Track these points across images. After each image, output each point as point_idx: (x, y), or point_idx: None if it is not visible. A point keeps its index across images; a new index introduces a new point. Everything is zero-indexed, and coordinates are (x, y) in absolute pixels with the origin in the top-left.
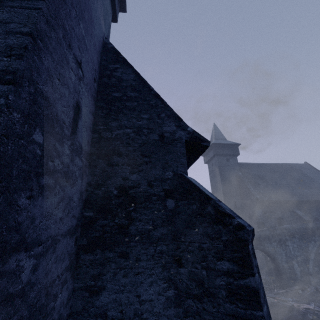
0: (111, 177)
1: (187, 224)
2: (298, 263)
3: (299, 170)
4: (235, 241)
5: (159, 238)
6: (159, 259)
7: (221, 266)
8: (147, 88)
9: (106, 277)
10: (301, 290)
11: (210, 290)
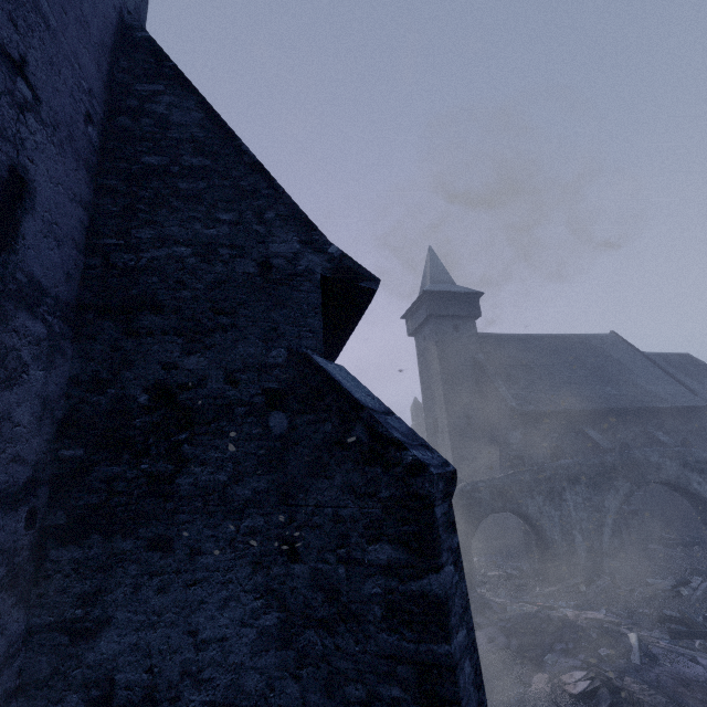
0: (134, 364)
1: (312, 466)
2: (584, 533)
3: (599, 348)
4: (405, 500)
5: (249, 500)
6: (246, 547)
7: (375, 554)
8: (233, 147)
9: (114, 597)
10: (586, 585)
11: (351, 608)
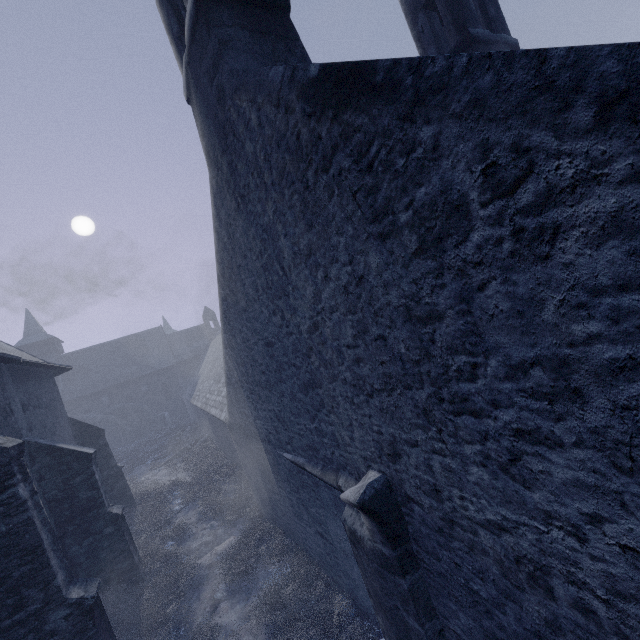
0: None
1: None
2: None
3: (143, 340)
4: None
5: None
6: None
7: None
8: None
9: None
10: None
11: None
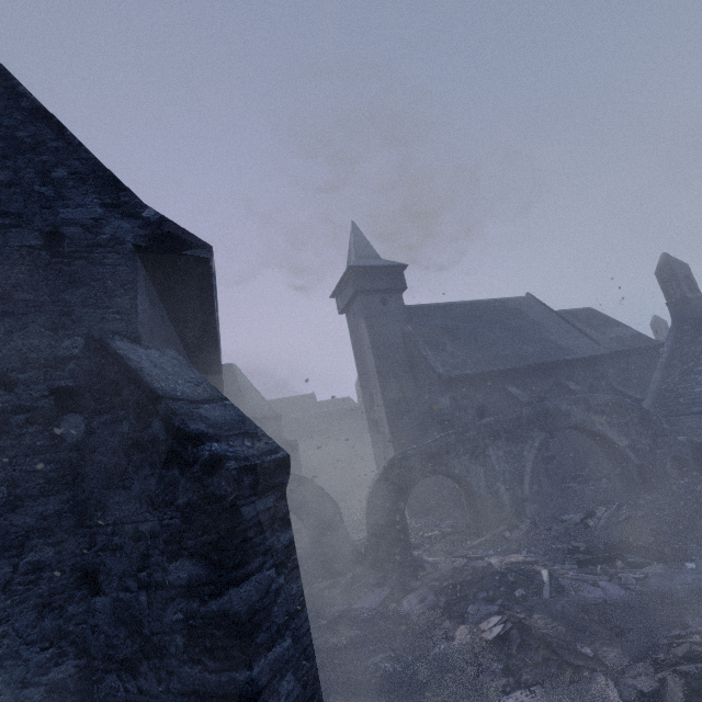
0: None
1: (110, 476)
2: (507, 484)
3: (517, 310)
4: (203, 504)
5: (32, 530)
6: (28, 588)
7: (176, 573)
8: (5, 88)
9: None
10: (511, 531)
11: (154, 641)
